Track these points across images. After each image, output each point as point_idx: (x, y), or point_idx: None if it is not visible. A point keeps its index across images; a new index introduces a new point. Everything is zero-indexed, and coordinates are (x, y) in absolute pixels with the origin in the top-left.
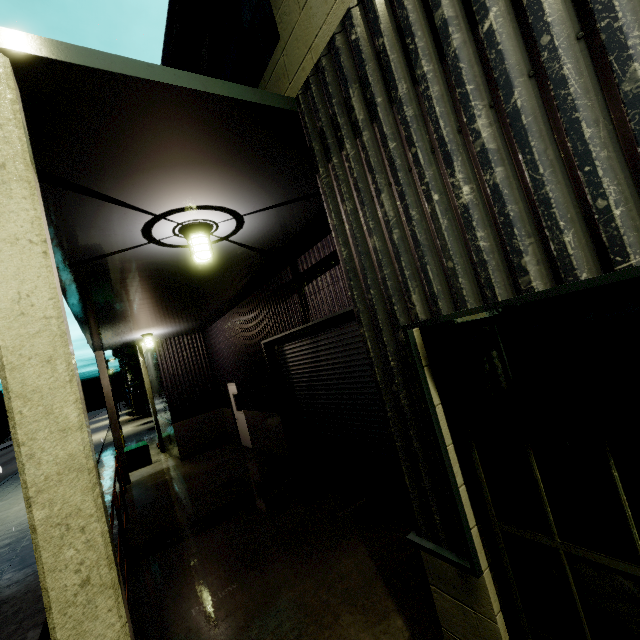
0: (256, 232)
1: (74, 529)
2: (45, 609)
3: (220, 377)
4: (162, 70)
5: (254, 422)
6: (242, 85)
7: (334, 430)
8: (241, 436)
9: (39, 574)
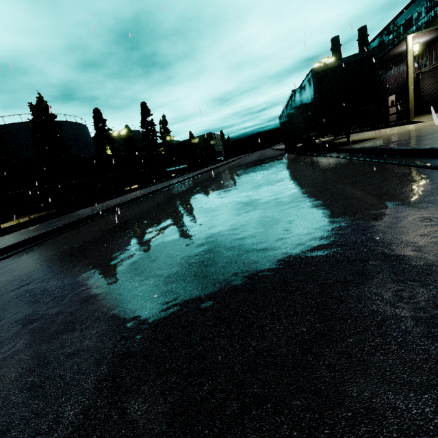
0: (429, 39)
1: (411, 78)
2: (408, 83)
3: (385, 95)
4: (426, 30)
5: (400, 107)
6: (437, 25)
7: (436, 97)
8: (390, 118)
9: (408, 81)
